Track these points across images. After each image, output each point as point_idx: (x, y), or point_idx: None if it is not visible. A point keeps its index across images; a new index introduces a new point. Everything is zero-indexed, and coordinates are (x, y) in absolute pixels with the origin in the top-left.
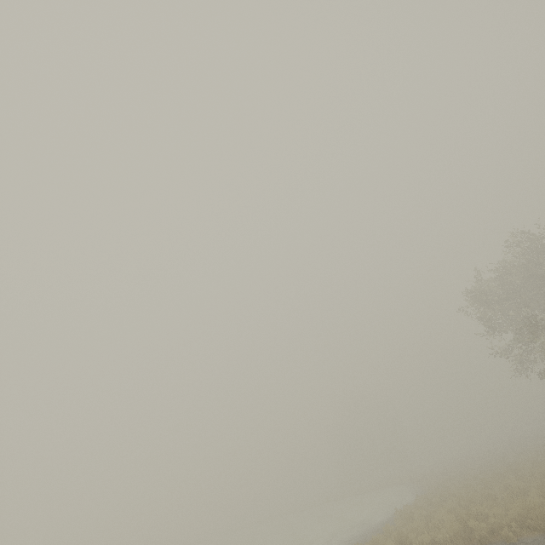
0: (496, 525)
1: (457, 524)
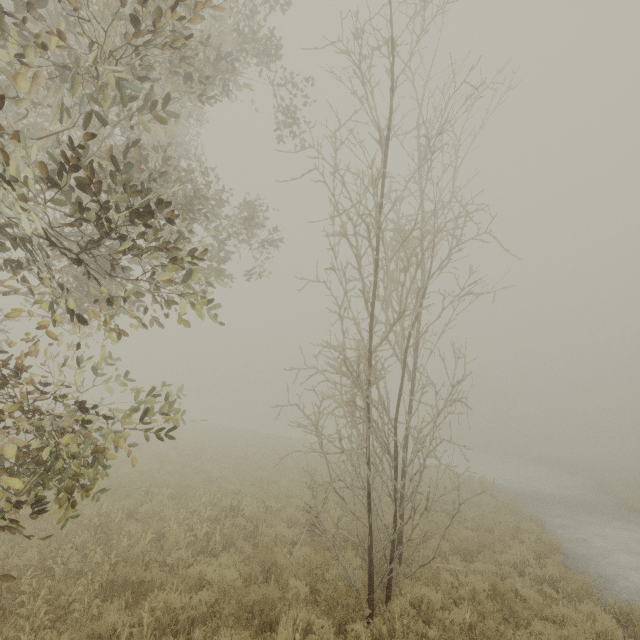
0: None
1: None
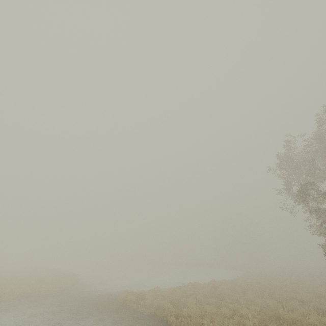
0: (179, 313)
1: (161, 302)
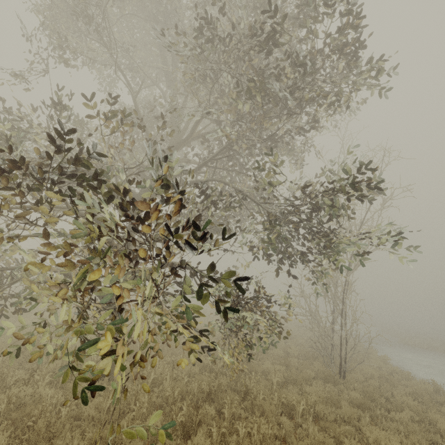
0: None
1: None
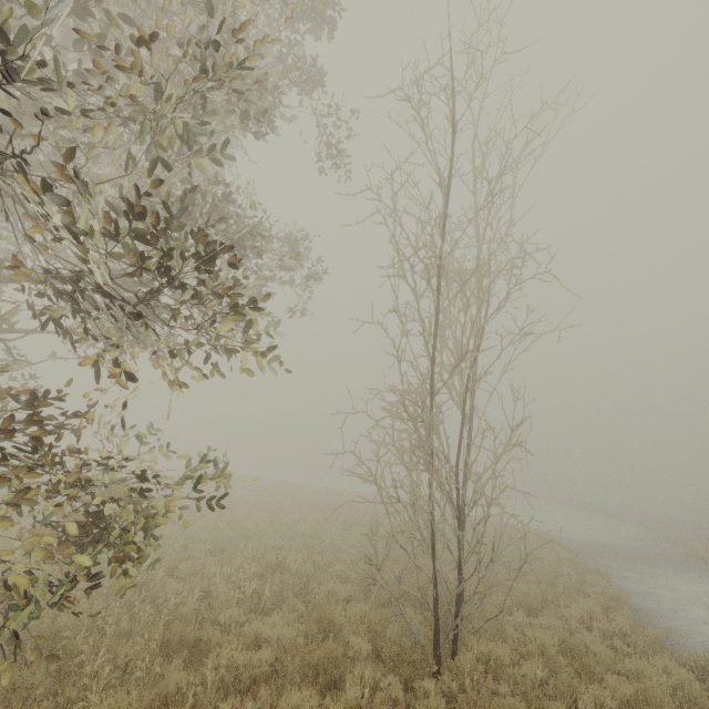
0: None
1: None
